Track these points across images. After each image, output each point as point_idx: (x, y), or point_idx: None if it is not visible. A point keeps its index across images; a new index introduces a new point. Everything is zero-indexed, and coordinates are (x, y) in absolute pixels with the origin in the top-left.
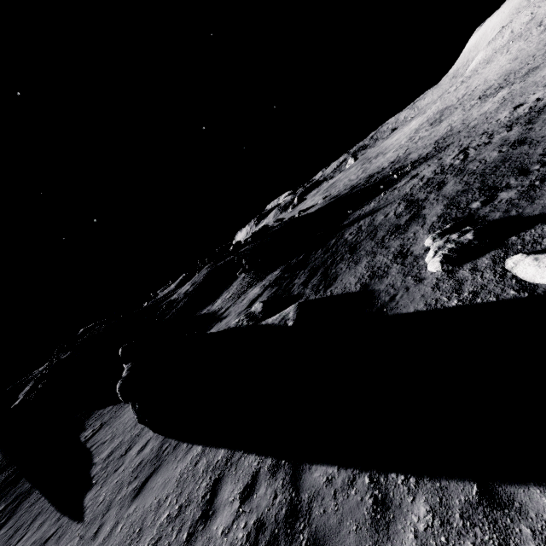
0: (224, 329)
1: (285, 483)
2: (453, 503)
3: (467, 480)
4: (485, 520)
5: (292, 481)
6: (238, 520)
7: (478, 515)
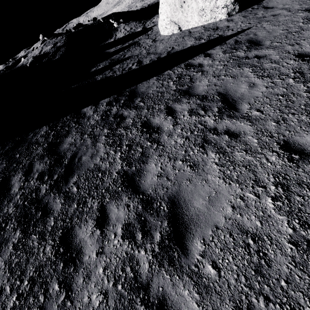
0: None
1: None
2: None
3: None
4: None
5: None
6: None
7: None
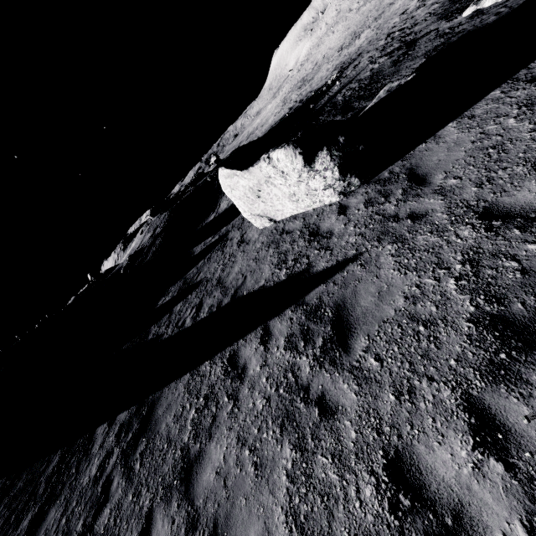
0: None
1: None
2: None
3: None
4: None
5: None
6: None
7: None
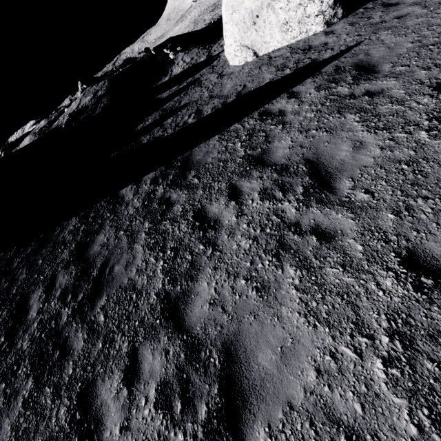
0: None
1: None
2: None
3: None
4: None
5: None
6: None
7: None
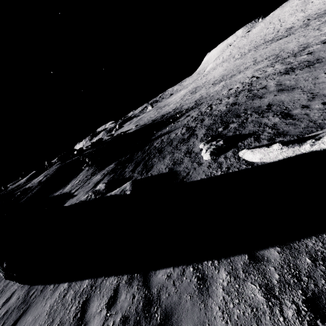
0: (77, 203)
1: (139, 287)
2: (238, 267)
3: (242, 254)
4: (254, 270)
5: (144, 284)
6: (107, 322)
7: (250, 269)
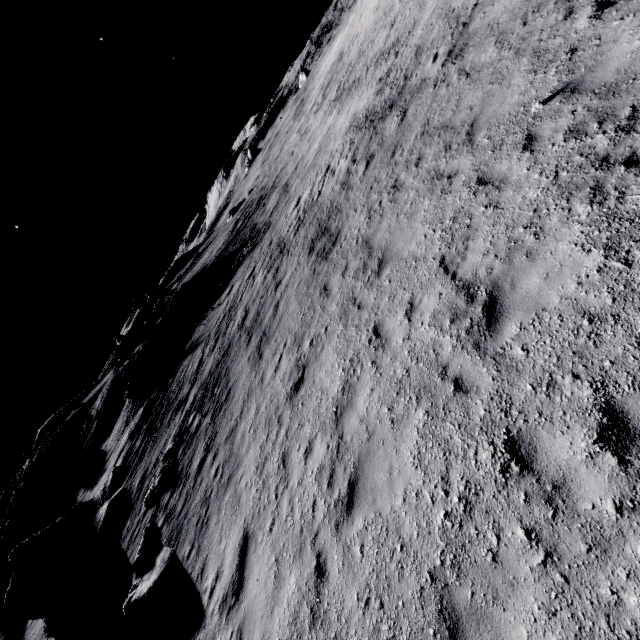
0: (95, 497)
1: None
2: None
3: None
4: None
5: None
6: None
7: None
